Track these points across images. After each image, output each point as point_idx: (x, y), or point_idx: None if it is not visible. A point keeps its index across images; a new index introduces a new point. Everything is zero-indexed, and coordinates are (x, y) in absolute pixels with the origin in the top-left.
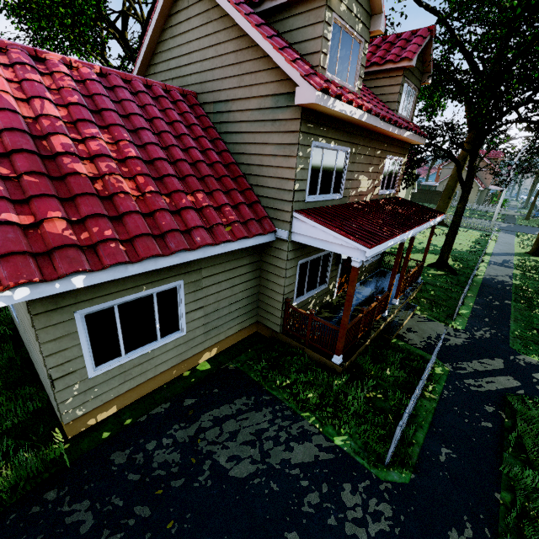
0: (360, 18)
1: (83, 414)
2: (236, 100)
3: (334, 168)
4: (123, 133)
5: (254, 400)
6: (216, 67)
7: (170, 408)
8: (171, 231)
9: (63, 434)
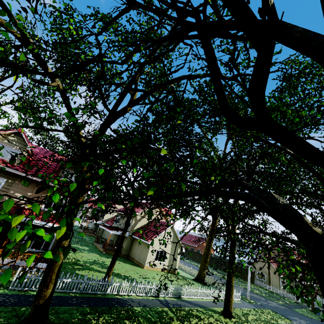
0: (18, 145)
1: None
2: None
3: None
4: None
5: None
6: None
7: None
8: None
9: None
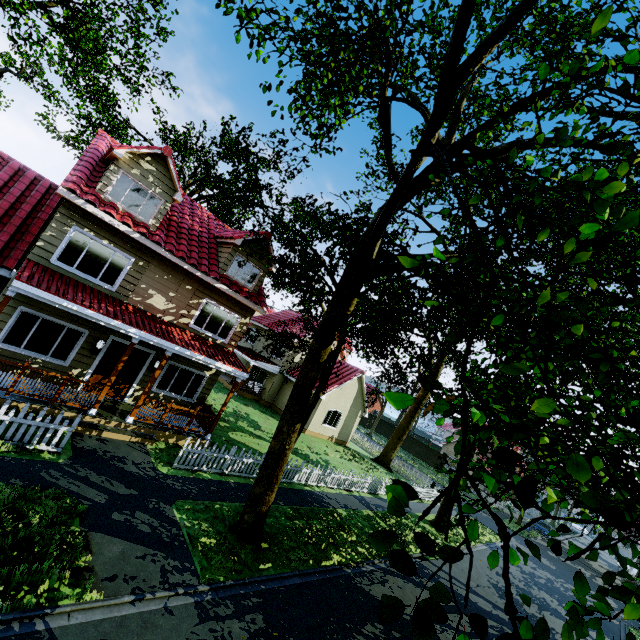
0: (158, 186)
1: None
2: None
3: (108, 262)
4: None
5: None
6: None
7: None
8: None
9: None
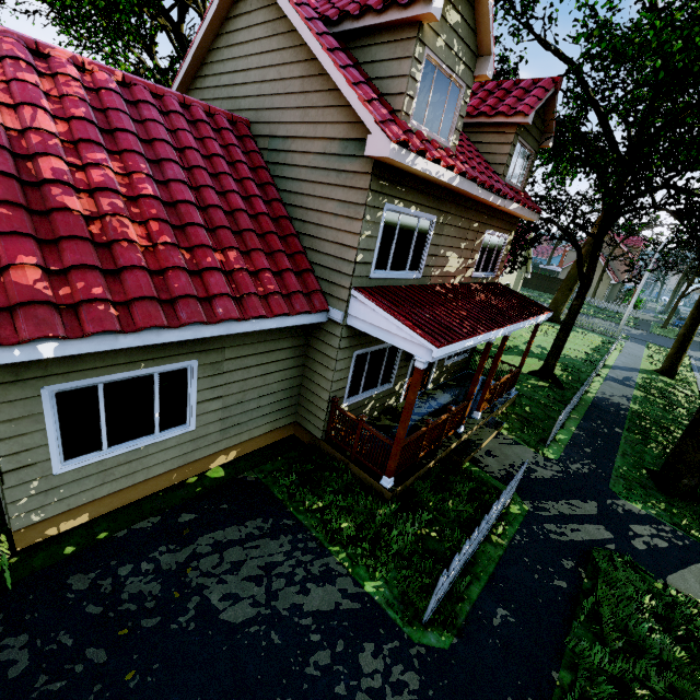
0: (462, 57)
1: (41, 521)
2: (297, 138)
3: (414, 238)
4: (140, 163)
5: (272, 524)
6: (277, 93)
7: (160, 524)
8: (185, 296)
9: (12, 544)
